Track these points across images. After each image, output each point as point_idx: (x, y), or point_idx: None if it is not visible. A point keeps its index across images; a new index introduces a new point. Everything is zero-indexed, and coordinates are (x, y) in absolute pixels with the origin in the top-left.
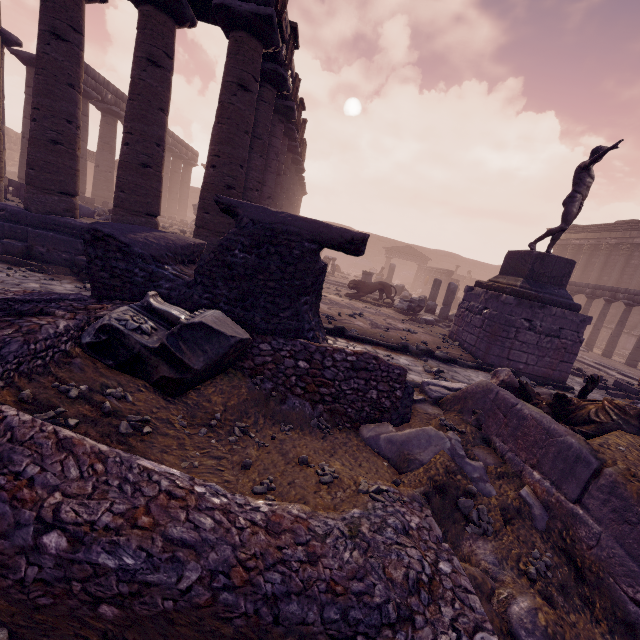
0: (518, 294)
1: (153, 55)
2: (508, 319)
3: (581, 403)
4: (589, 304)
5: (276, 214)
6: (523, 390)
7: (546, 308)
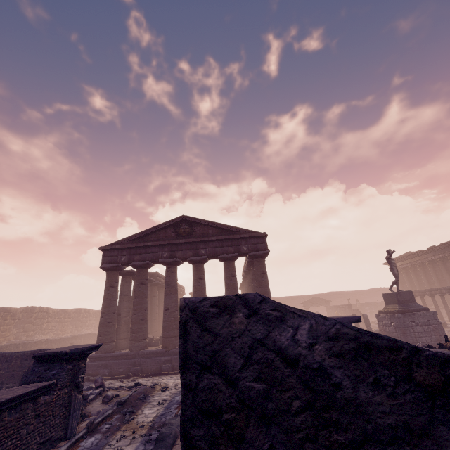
0: (400, 312)
1: (232, 274)
2: (404, 324)
3: (445, 343)
4: (434, 299)
5: (337, 319)
6: (428, 346)
7: (415, 314)
